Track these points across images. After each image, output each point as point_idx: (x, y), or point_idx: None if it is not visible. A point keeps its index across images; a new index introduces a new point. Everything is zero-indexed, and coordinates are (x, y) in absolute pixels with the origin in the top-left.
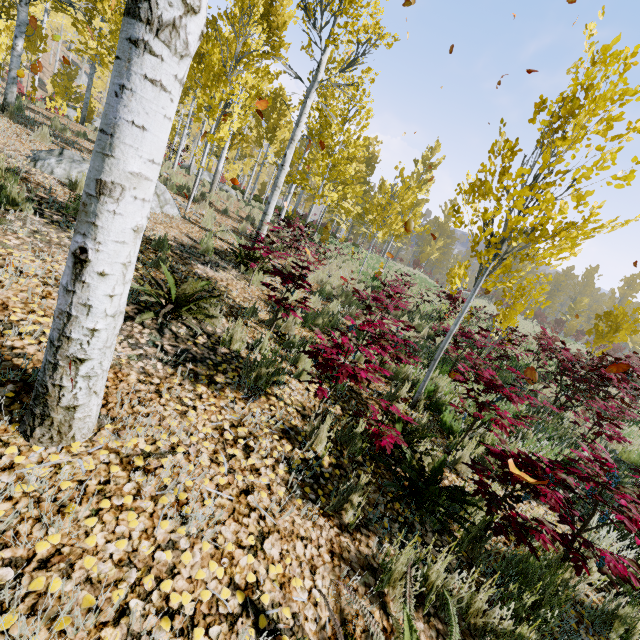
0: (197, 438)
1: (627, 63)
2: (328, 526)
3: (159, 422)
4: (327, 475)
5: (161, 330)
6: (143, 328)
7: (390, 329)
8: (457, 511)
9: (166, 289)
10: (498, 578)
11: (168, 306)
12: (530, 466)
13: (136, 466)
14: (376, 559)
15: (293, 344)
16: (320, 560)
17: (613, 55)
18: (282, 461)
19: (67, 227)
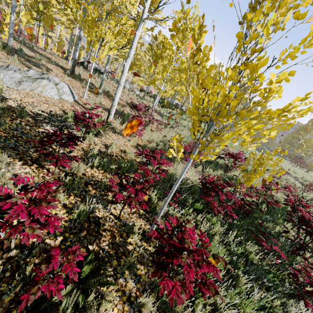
0: None
1: None
2: None
3: None
4: None
5: None
6: None
7: (136, 180)
8: None
9: None
10: None
11: None
12: None
13: None
14: None
15: (66, 183)
16: None
17: None
18: None
19: None
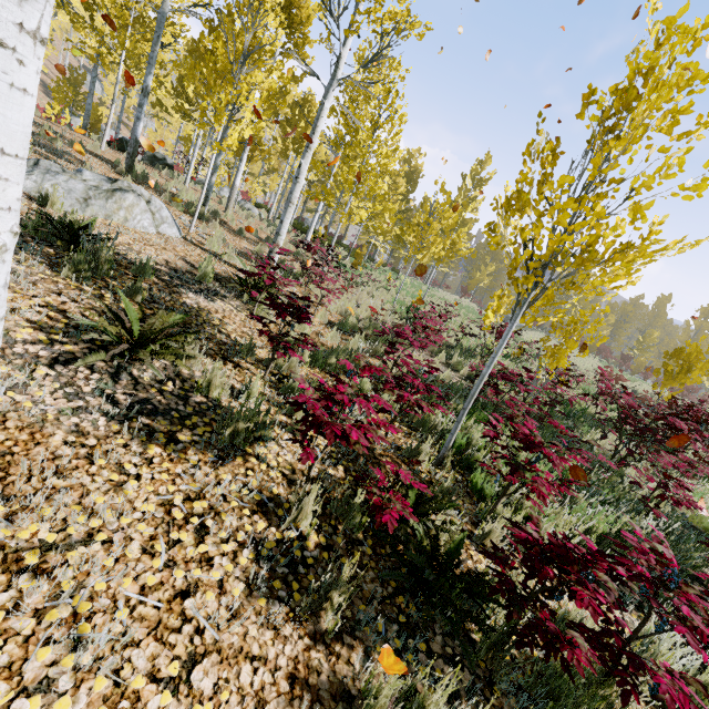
0: (131, 519)
1: (698, 38)
2: (296, 636)
3: (79, 499)
4: (310, 560)
5: (117, 375)
6: (91, 373)
7: (411, 371)
8: (477, 605)
9: (129, 324)
10: (523, 700)
11: (121, 346)
12: (563, 559)
13: (26, 565)
14: (356, 682)
15: (293, 389)
16: (273, 690)
17: (680, 28)
18: (250, 544)
19: (20, 249)
